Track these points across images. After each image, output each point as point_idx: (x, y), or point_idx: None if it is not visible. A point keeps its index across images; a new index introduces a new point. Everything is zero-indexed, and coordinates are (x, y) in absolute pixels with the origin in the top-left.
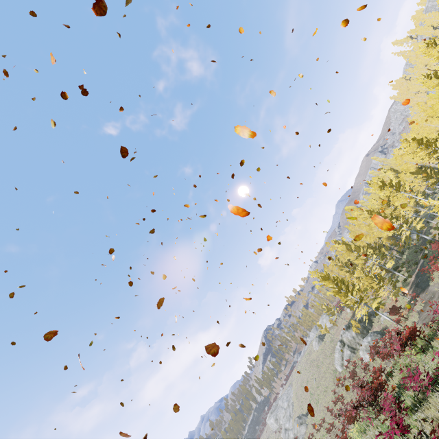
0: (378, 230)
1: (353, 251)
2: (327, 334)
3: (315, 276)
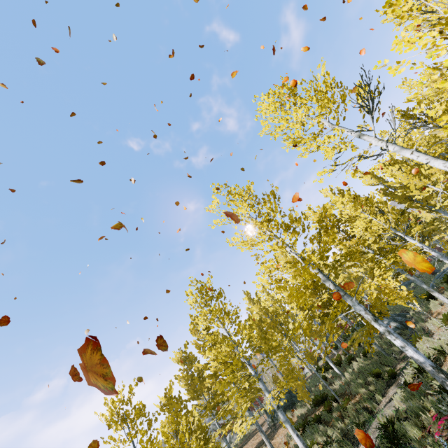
0: None
1: (217, 318)
2: None
3: None
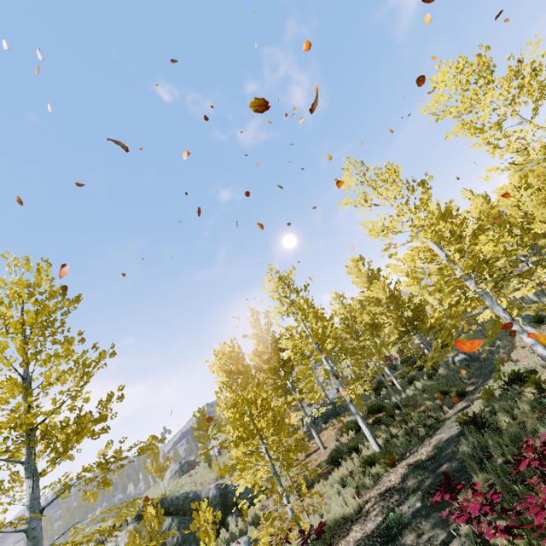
0: (388, 300)
1: (296, 312)
2: (195, 469)
3: (13, 280)
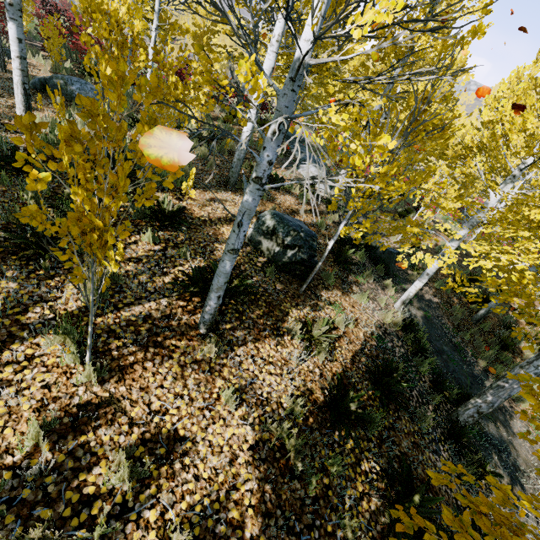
0: None
1: None
2: None
3: None
